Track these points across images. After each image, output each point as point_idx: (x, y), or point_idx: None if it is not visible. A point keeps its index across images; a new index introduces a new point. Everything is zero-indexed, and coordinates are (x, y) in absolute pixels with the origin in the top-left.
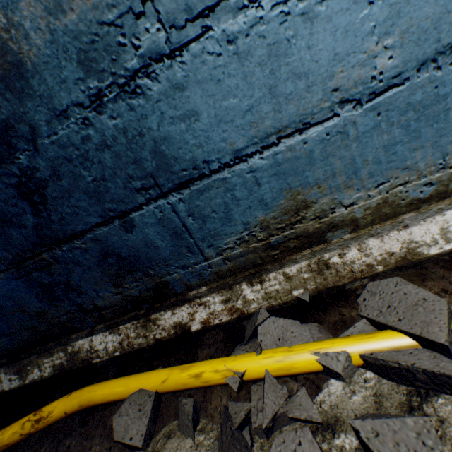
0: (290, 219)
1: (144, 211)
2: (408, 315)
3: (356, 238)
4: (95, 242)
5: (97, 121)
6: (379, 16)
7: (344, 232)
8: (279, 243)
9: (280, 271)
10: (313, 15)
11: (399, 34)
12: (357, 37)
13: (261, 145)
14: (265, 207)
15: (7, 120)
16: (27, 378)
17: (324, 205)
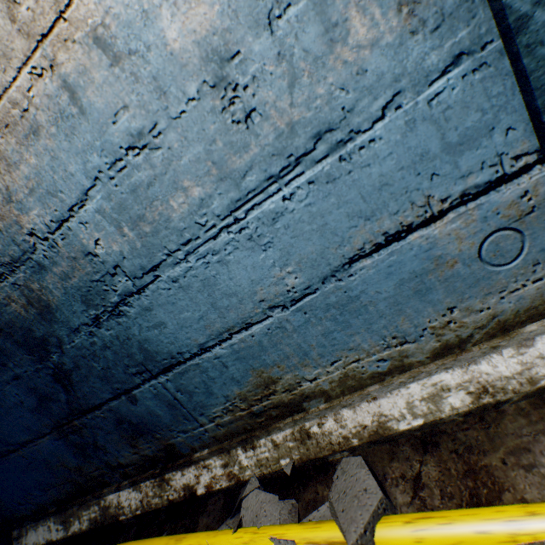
0: (264, 391)
1: (142, 388)
2: (348, 506)
3: (330, 408)
4: (111, 412)
5: (98, 332)
6: (275, 256)
7: (319, 402)
8: (261, 411)
9: (268, 437)
10: (227, 261)
11: (295, 263)
12: (264, 269)
13: (218, 340)
14: (238, 383)
15: (44, 336)
16: (70, 530)
17: (290, 379)
